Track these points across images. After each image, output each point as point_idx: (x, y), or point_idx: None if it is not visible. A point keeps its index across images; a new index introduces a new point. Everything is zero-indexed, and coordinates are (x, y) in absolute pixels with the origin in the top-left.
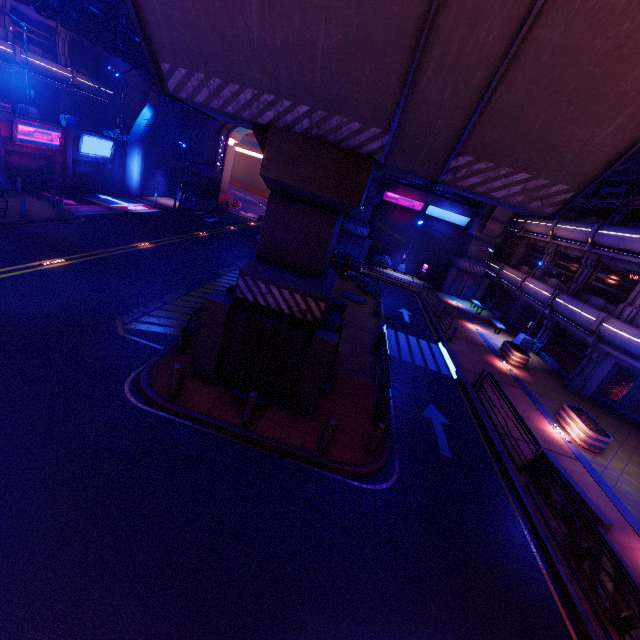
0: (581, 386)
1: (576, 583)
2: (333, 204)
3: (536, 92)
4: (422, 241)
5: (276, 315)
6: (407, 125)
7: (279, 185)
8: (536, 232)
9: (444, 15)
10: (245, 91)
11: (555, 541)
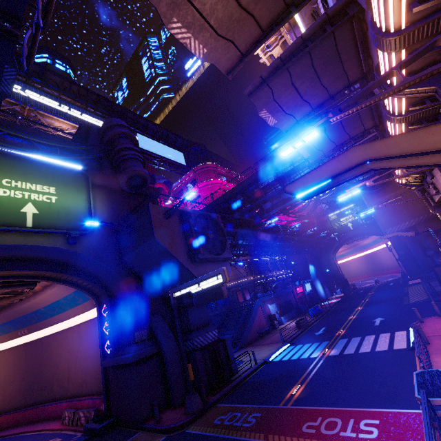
0: None
1: None
2: None
3: None
4: None
5: None
6: None
7: (427, 233)
8: None
9: None
10: (406, 223)
11: None
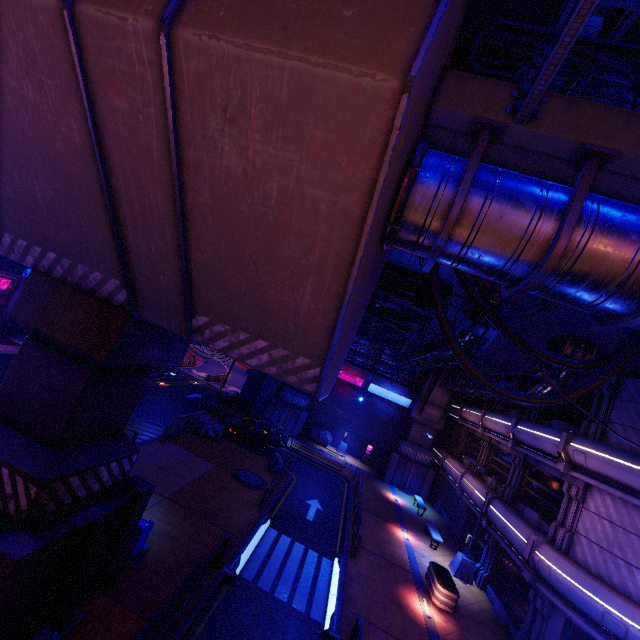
0: None
1: None
2: (82, 355)
3: (223, 253)
4: (366, 419)
5: None
6: (138, 278)
7: (30, 328)
8: (471, 421)
9: (116, 177)
10: (5, 235)
11: None
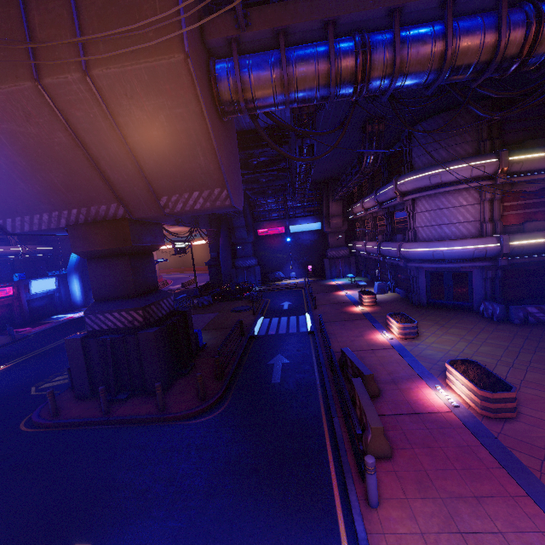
0: (417, 299)
1: (344, 424)
2: (120, 251)
3: (157, 159)
4: (298, 251)
5: (116, 331)
6: (124, 196)
7: (87, 254)
8: (360, 212)
9: (91, 150)
10: (44, 216)
11: (340, 404)
